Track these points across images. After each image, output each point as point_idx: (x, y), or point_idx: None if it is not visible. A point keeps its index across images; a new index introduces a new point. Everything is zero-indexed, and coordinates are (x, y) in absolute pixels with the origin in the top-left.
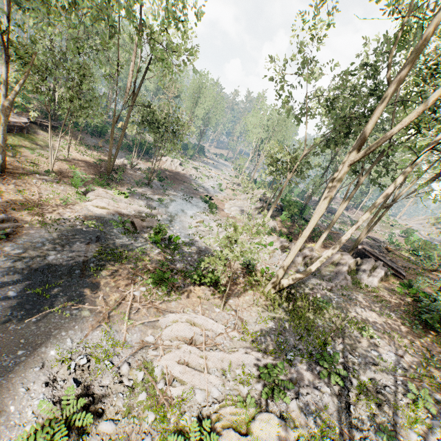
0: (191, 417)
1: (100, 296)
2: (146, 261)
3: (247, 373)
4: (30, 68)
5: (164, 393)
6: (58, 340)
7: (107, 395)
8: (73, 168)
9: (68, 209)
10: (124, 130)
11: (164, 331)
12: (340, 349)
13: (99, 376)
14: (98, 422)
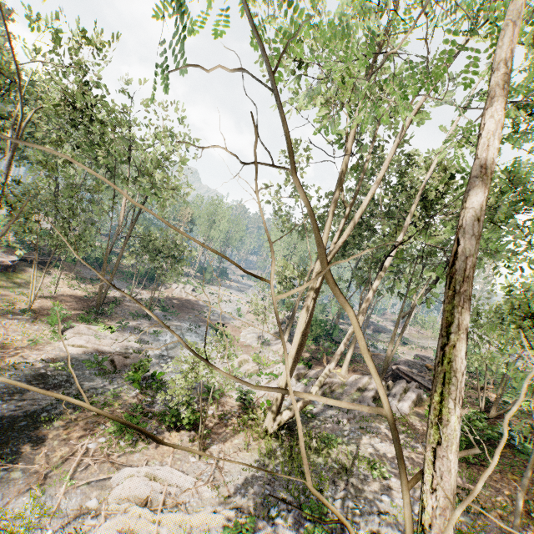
0: None
1: (43, 452)
2: (117, 405)
3: None
4: (21, 213)
5: None
6: None
7: None
8: (57, 304)
9: (36, 351)
10: (119, 260)
11: (112, 491)
12: (342, 497)
13: None
14: None
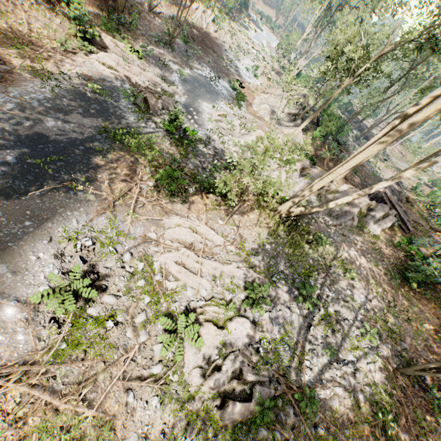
0: (180, 306)
1: (106, 182)
2: (156, 152)
3: (234, 284)
4: None
5: (160, 284)
6: (63, 219)
7: (111, 275)
8: None
9: (68, 59)
10: None
11: (166, 232)
12: (321, 282)
13: (103, 259)
14: (102, 294)
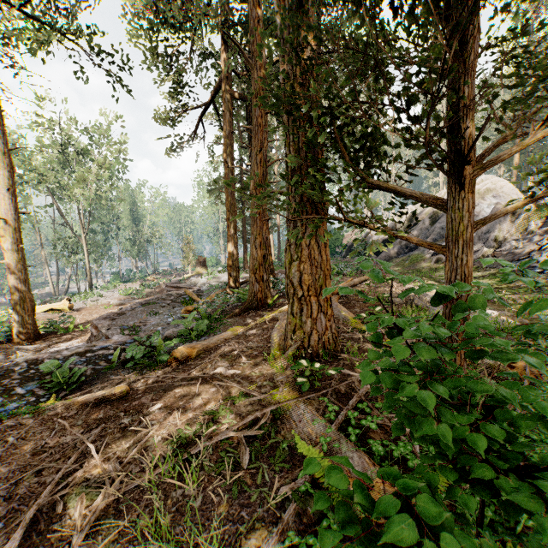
0: None
1: None
2: None
3: None
4: None
5: None
6: None
7: None
8: None
9: None
10: None
11: None
12: None
13: None
14: None
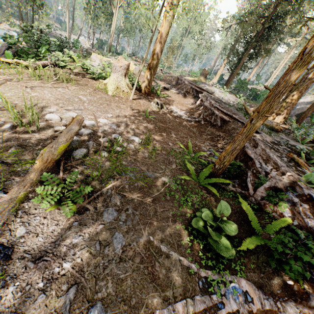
0: None
1: None
2: None
3: None
4: None
5: None
6: None
7: None
8: None
9: None
10: None
11: None
12: None
13: None
14: None
